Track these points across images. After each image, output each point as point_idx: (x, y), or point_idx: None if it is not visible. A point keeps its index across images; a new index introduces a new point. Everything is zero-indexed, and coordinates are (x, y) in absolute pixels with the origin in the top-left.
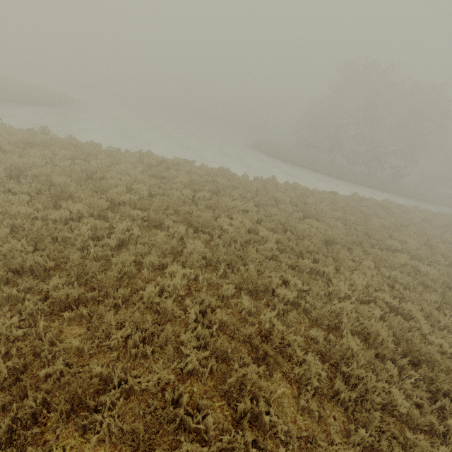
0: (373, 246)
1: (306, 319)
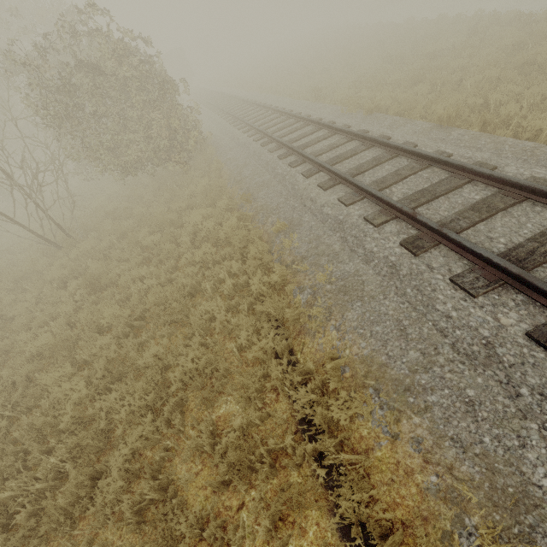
0: None
1: None
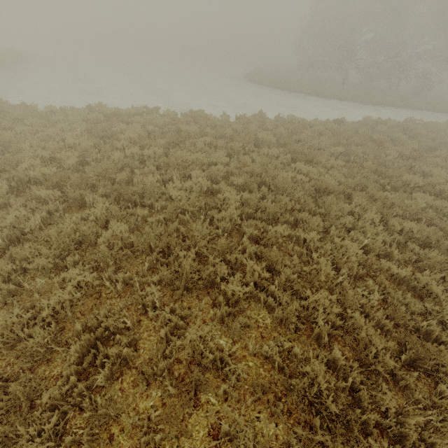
0: (385, 186)
1: (267, 319)
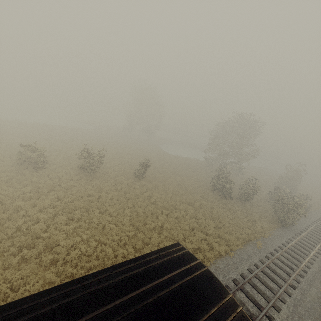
0: None
1: None
